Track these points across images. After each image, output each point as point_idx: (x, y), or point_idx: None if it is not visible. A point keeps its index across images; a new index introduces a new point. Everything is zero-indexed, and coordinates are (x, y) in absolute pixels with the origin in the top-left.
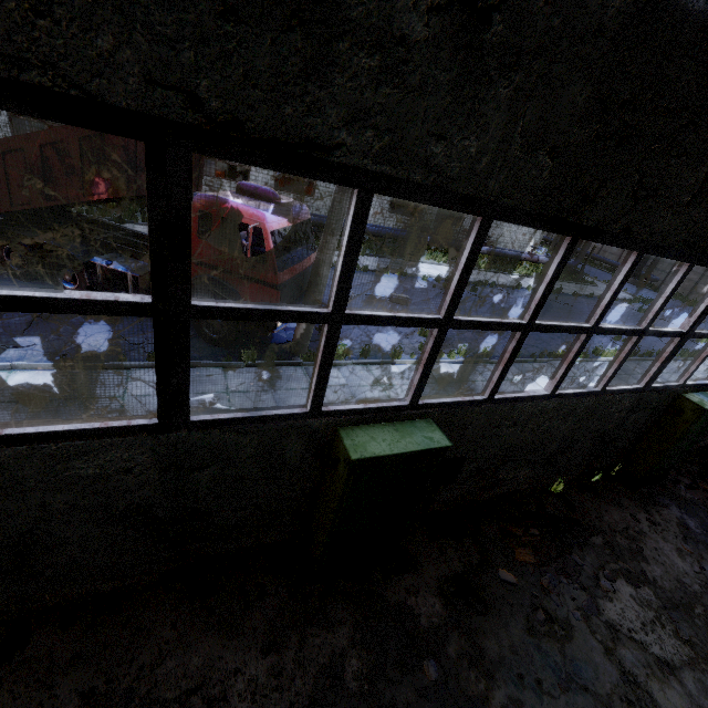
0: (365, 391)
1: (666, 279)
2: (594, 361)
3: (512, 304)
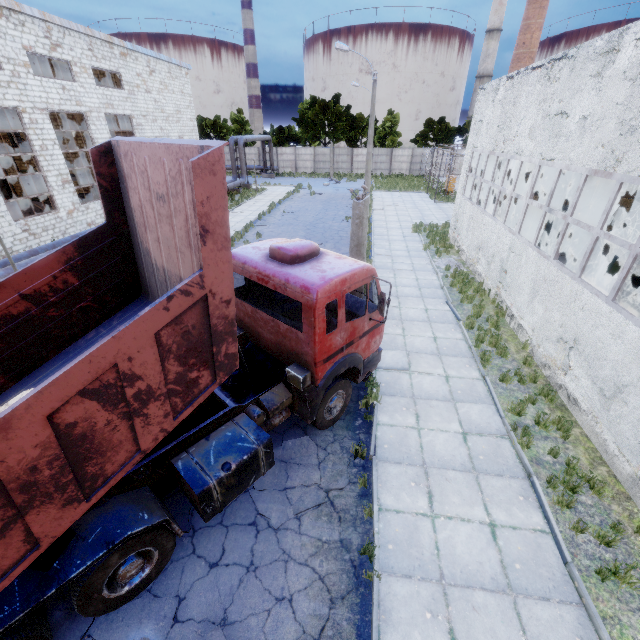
0: (412, 345)
1: (279, 165)
2: (373, 239)
3: (286, 232)
